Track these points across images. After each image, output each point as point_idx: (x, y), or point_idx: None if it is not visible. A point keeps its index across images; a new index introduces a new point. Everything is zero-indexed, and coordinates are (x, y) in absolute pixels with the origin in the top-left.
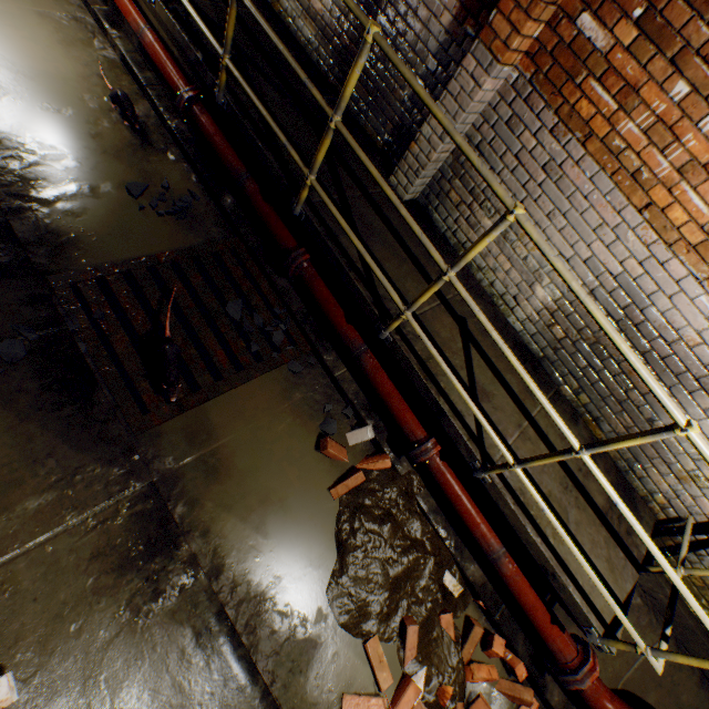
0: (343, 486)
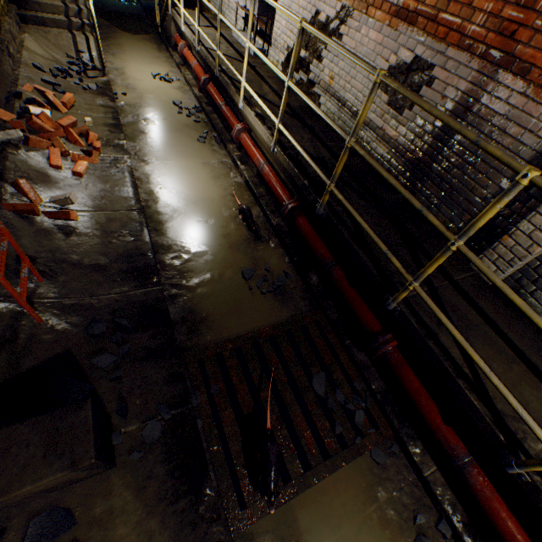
0: None
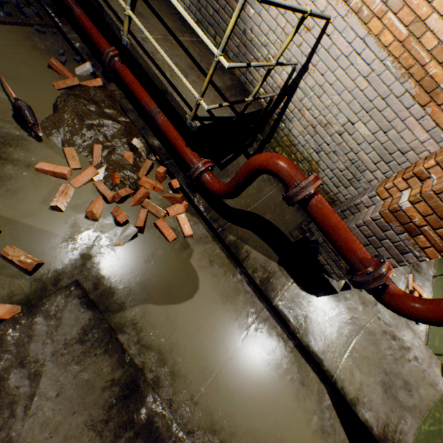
0: (63, 84)
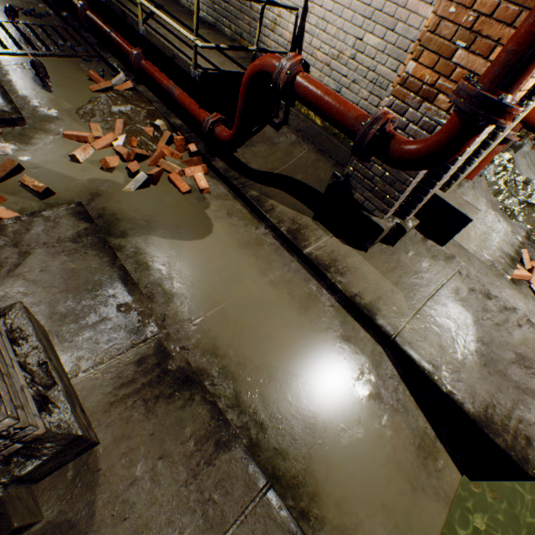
0: (98, 87)
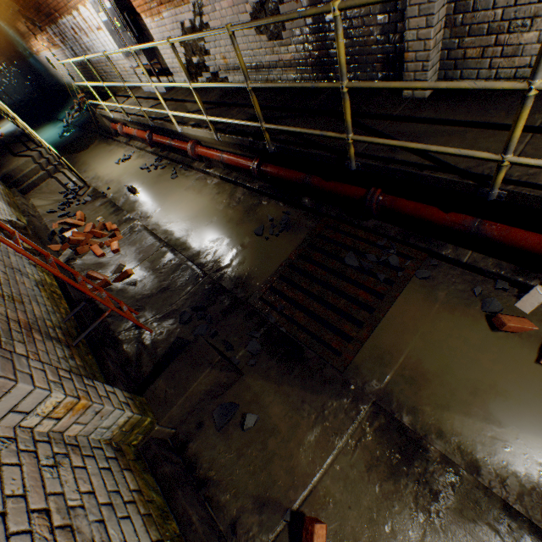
0: None
